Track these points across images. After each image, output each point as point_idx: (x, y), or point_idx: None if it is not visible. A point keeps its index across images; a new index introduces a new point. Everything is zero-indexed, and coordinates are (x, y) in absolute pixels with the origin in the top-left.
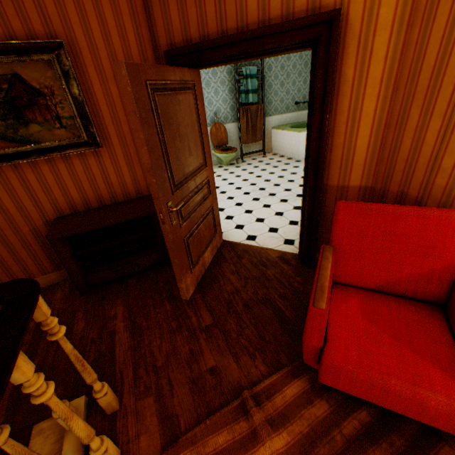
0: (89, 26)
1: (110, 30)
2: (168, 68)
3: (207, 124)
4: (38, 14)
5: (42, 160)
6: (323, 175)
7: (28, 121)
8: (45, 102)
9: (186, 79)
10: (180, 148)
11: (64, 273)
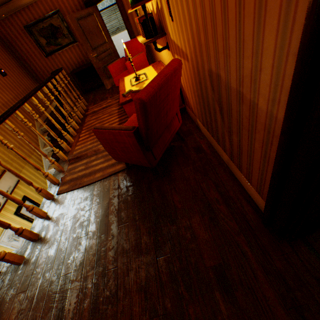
0: (64, 1)
1: (69, 0)
2: (82, 11)
3: (105, 26)
4: (51, 3)
5: (64, 51)
6: (133, 36)
7: (58, 38)
8: (60, 31)
9: (90, 12)
10: (93, 37)
11: (80, 91)
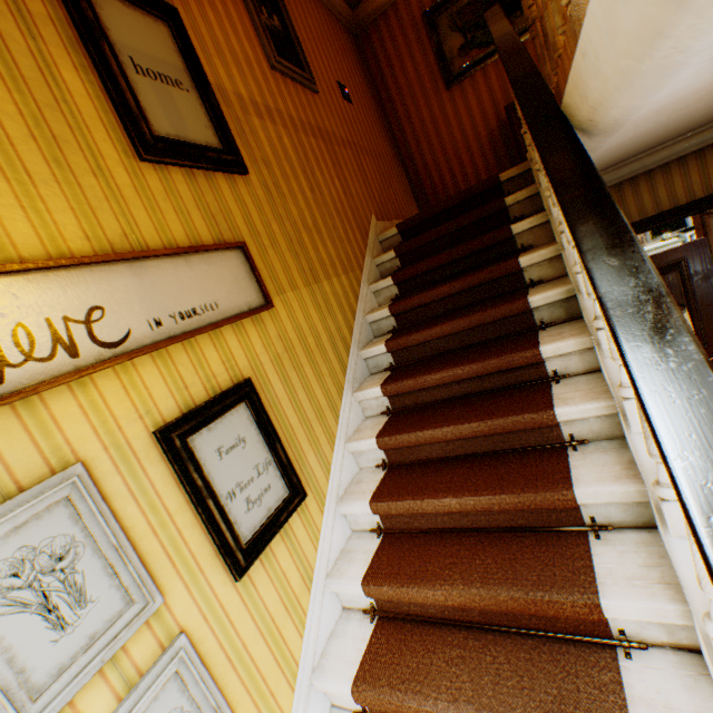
0: None
1: None
2: None
3: None
4: None
5: None
6: None
7: None
8: None
9: None
10: None
11: None
